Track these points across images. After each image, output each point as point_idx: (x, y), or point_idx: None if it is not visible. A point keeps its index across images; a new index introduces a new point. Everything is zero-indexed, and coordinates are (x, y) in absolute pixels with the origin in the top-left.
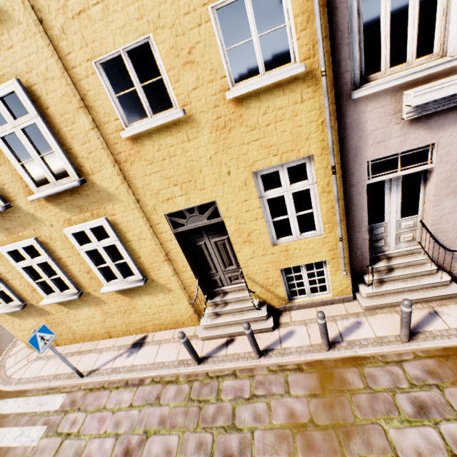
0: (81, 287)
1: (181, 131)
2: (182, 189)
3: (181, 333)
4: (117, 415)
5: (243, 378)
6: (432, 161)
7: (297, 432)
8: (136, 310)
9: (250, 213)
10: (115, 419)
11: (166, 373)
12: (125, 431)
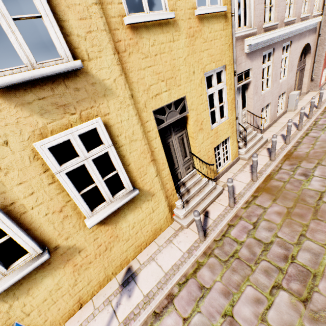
0: (43, 243)
1: (169, 32)
2: (166, 85)
3: (196, 210)
4: None
5: (237, 222)
6: (250, 77)
7: (290, 216)
8: (118, 240)
9: (203, 106)
10: None
11: (188, 266)
12: None
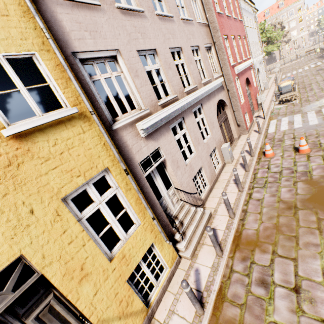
0: None
1: None
2: None
3: None
4: None
5: None
6: (163, 155)
7: None
8: None
9: (75, 242)
10: None
11: None
12: None
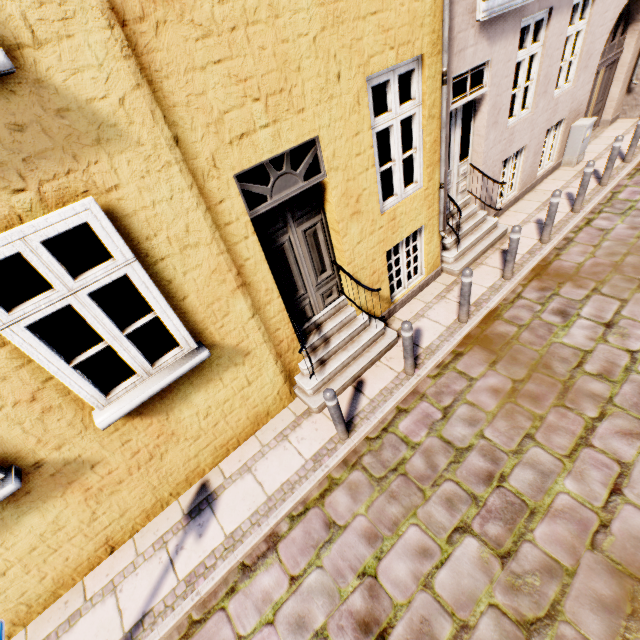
0: (6, 459)
1: None
2: (267, 110)
3: (330, 390)
4: (283, 616)
5: (415, 405)
6: (486, 84)
7: (515, 399)
8: (177, 439)
9: (361, 159)
10: (286, 625)
11: (310, 486)
12: (327, 614)
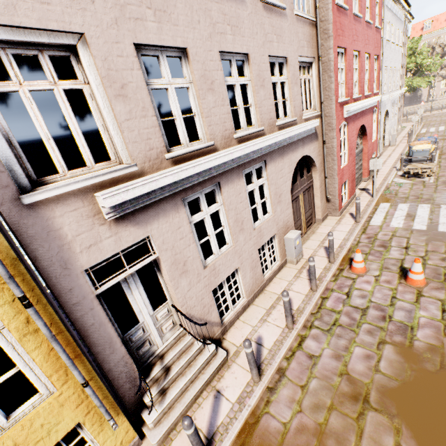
0: None
1: None
2: None
3: None
4: None
5: None
6: (155, 251)
7: None
8: None
9: None
10: None
11: None
12: None
